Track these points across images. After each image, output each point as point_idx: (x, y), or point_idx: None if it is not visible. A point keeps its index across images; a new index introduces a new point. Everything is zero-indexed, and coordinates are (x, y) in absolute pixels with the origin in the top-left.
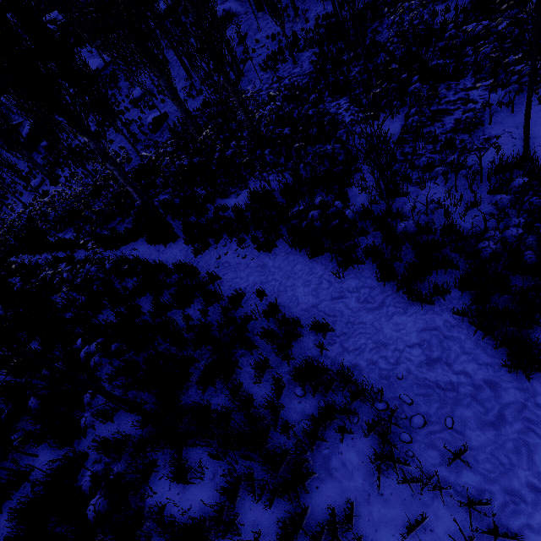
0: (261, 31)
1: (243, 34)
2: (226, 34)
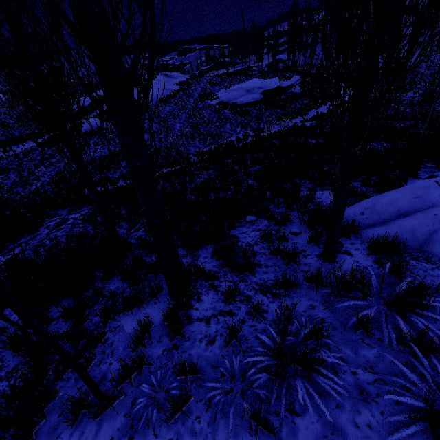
0: None
1: None
2: None
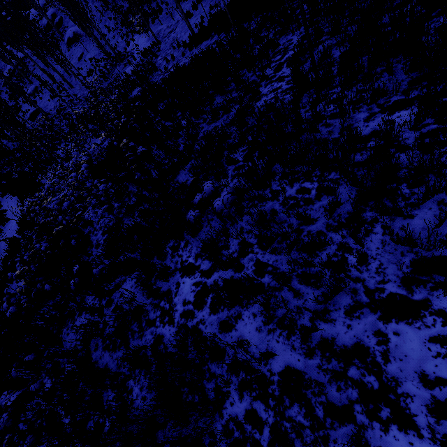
0: (89, 53)
1: (80, 54)
2: (75, 50)
